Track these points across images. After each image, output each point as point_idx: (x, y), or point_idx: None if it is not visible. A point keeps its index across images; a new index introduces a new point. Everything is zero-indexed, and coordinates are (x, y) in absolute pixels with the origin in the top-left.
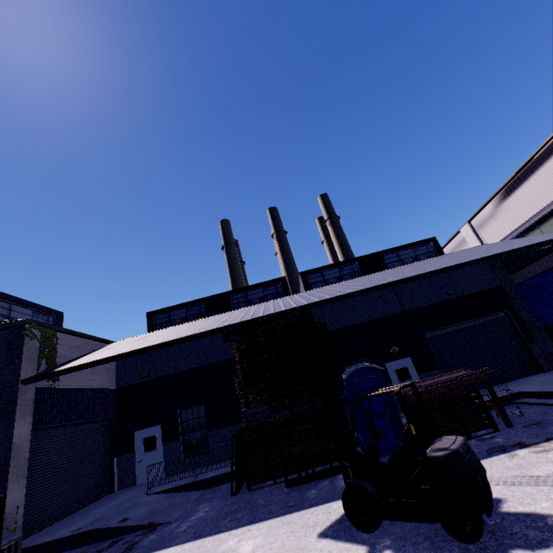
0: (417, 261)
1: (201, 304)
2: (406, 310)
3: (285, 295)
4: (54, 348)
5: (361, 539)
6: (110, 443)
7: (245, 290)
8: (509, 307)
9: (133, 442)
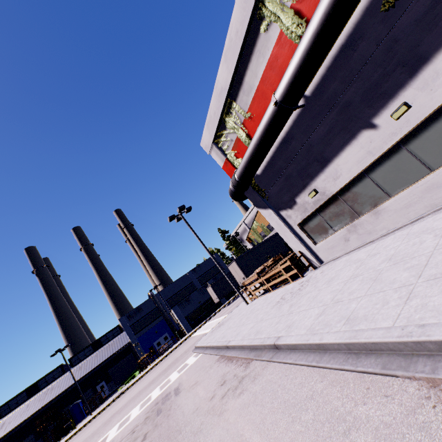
0: (114, 336)
1: (24, 392)
2: (102, 365)
3: (63, 371)
4: None
5: None
6: None
7: (45, 377)
8: (132, 351)
9: None
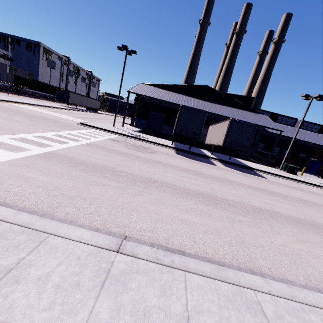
0: None
1: (268, 113)
2: None
3: (293, 124)
4: None
5: None
6: None
7: (284, 116)
8: None
9: None
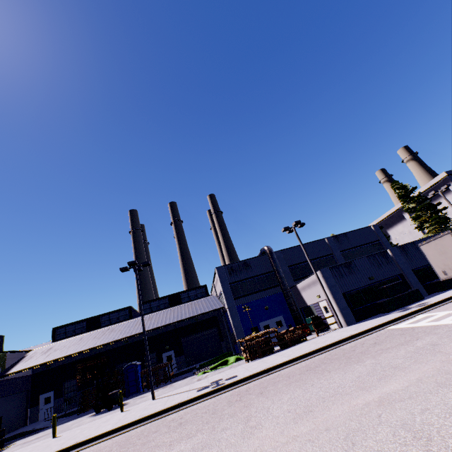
0: (196, 297)
1: (84, 322)
2: (176, 328)
3: (129, 316)
4: (5, 361)
5: (95, 415)
6: (27, 402)
7: (109, 314)
8: (218, 325)
9: (39, 400)
